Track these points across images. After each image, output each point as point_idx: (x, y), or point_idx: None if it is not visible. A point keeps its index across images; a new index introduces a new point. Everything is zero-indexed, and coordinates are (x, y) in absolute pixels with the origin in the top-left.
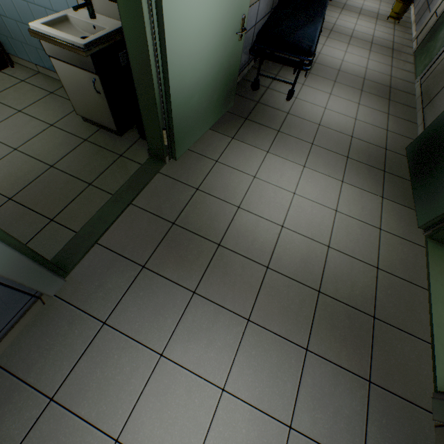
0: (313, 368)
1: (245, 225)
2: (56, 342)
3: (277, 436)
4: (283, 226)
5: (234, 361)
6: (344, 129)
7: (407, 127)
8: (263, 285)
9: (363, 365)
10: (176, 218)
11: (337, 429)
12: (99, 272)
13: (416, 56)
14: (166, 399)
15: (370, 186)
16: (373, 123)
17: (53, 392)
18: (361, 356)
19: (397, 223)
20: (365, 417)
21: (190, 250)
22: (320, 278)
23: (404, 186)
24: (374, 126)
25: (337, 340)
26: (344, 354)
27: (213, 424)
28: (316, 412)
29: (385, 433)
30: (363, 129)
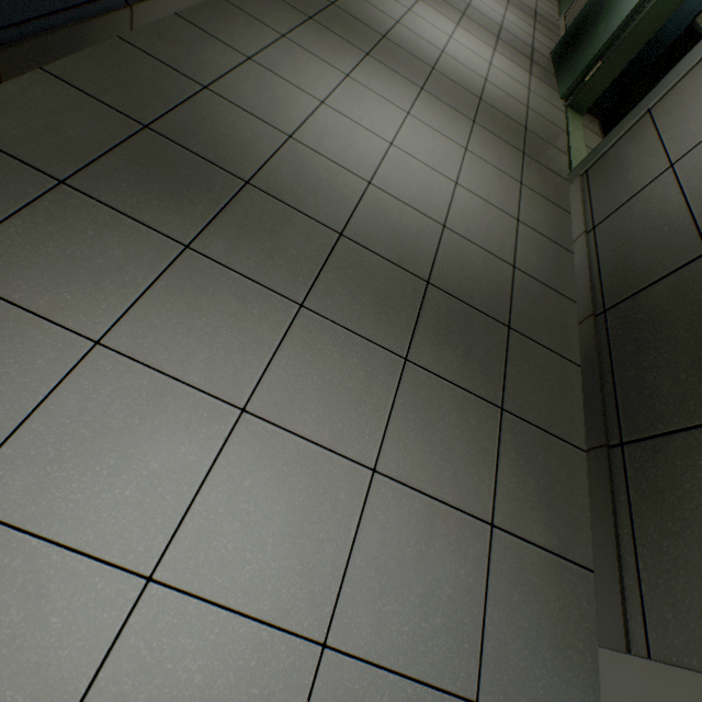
0: (480, 133)
1: (407, 36)
2: (237, 28)
3: (456, 149)
4: (443, 52)
5: (414, 104)
6: (493, 19)
7: (551, 45)
8: (431, 77)
9: (519, 145)
10: (334, 2)
11: (501, 163)
12: (264, 3)
13: (561, 0)
14: (360, 100)
15: (519, 63)
16: (521, 28)
17: (249, 56)
18: (517, 141)
19: (543, 93)
20: (521, 166)
21: (356, 28)
22: (481, 93)
23: (549, 76)
24: (522, 31)
25: (498, 128)
26: (504, 136)
27: (404, 126)
28: (484, 151)
29: (535, 177)
30: (511, 27)
